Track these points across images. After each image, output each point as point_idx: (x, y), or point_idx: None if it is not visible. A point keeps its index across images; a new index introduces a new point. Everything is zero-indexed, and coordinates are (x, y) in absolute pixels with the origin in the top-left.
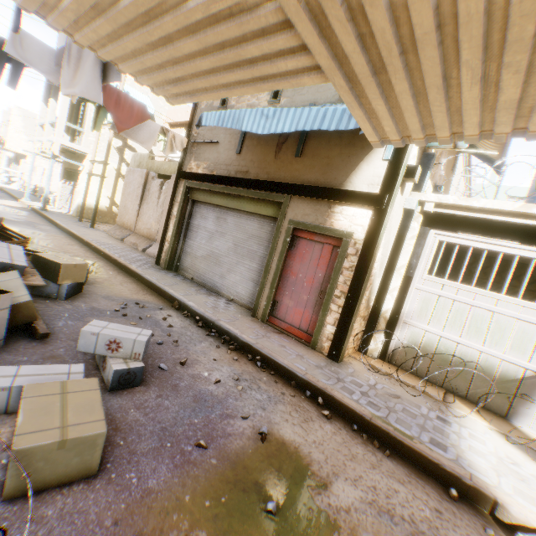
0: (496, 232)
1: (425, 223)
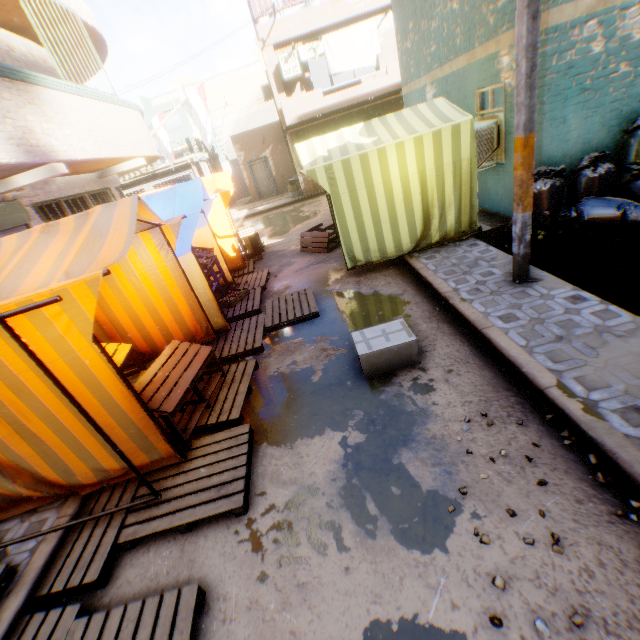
0: None
1: None
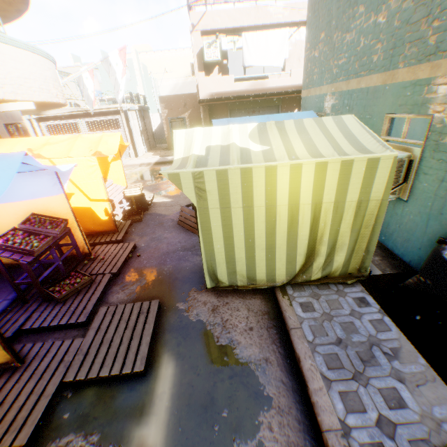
0: (53, 119)
1: (37, 121)
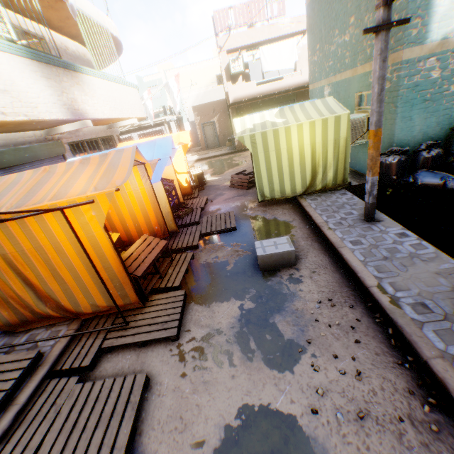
0: None
1: None
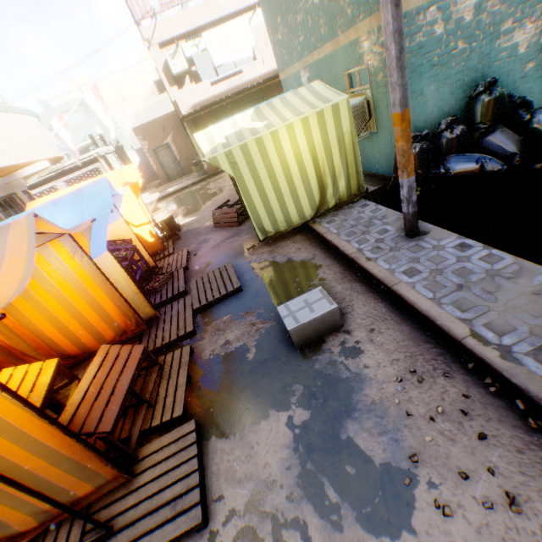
0: None
1: None
